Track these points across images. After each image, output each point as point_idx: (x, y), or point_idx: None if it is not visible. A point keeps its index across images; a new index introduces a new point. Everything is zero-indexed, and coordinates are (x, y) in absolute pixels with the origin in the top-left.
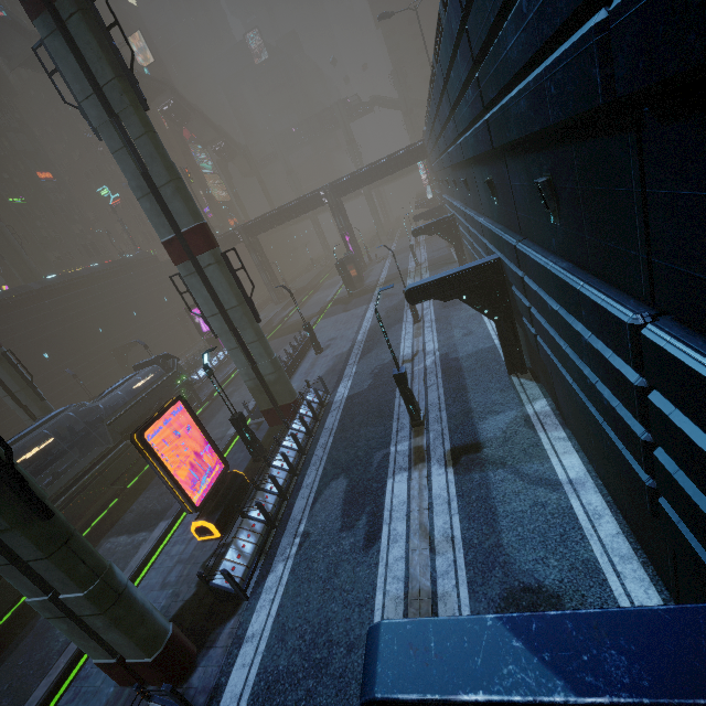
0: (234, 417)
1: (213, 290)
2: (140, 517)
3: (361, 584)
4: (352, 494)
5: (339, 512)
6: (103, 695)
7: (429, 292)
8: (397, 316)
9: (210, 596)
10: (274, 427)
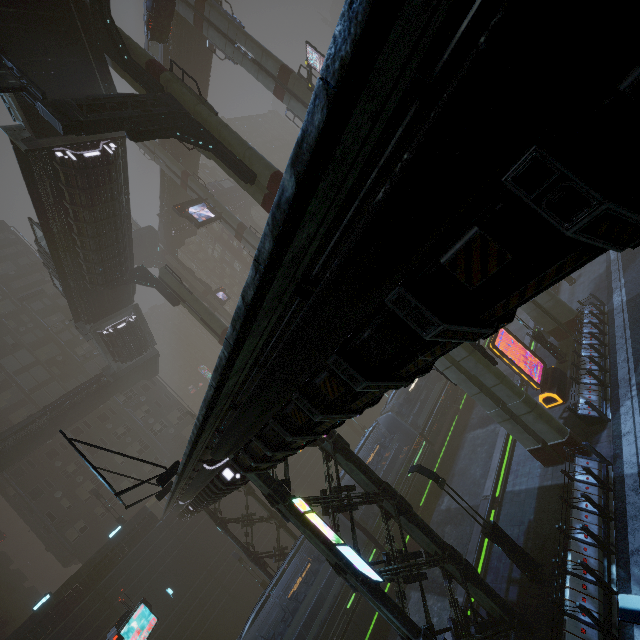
0: (534, 334)
1: None
2: (482, 419)
3: None
4: None
5: None
6: (534, 473)
7: None
8: None
9: (577, 427)
10: (562, 342)
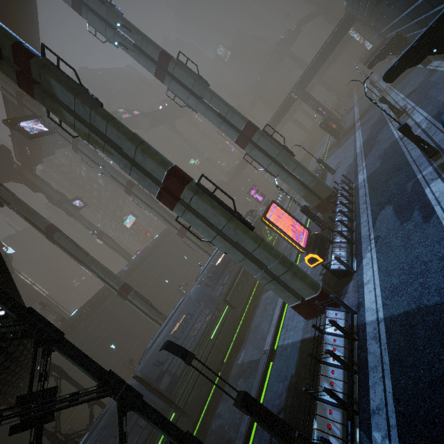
0: (302, 208)
1: (265, 151)
2: None
3: (432, 235)
4: (399, 208)
5: (394, 219)
6: (299, 326)
7: (402, 66)
8: (381, 124)
9: (331, 280)
10: (325, 214)
